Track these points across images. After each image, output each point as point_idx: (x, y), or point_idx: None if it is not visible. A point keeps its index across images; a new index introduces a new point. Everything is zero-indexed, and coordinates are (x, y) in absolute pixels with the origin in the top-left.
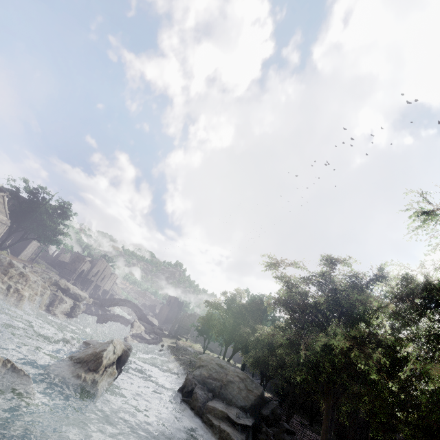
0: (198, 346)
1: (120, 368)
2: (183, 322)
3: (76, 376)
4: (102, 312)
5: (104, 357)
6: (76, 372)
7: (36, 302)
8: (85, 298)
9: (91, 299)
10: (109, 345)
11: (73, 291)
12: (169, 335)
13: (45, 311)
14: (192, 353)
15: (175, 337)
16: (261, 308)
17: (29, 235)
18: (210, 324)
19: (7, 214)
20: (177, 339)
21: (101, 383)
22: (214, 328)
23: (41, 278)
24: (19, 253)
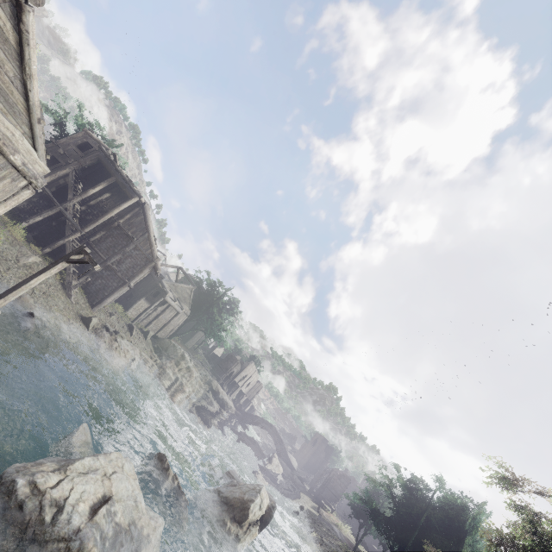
0: (346, 529)
1: (261, 529)
2: (332, 482)
3: (222, 521)
4: (241, 428)
5: (251, 509)
6: (223, 516)
7: (192, 400)
8: (230, 408)
9: (234, 408)
10: (257, 496)
11: (222, 396)
12: (310, 492)
13: (195, 412)
14: (339, 540)
15: (317, 500)
16: (464, 521)
17: (199, 326)
18: (375, 510)
19: (190, 305)
20: (320, 504)
21: (242, 543)
22: (379, 519)
23: (199, 373)
24: (186, 340)
